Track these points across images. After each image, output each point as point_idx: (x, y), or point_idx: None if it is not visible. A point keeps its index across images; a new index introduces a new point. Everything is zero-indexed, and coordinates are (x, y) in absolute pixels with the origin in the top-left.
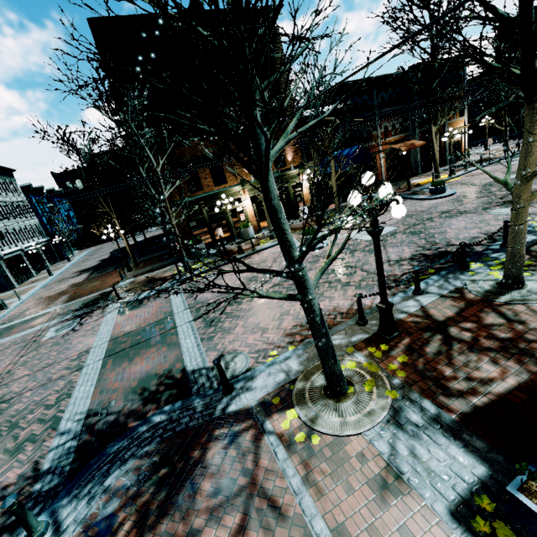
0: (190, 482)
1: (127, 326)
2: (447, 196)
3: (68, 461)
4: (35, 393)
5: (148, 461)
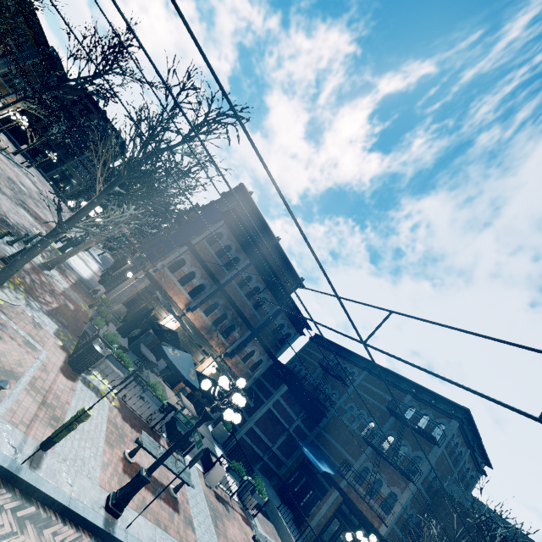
0: None
1: None
2: None
3: None
4: None
5: None
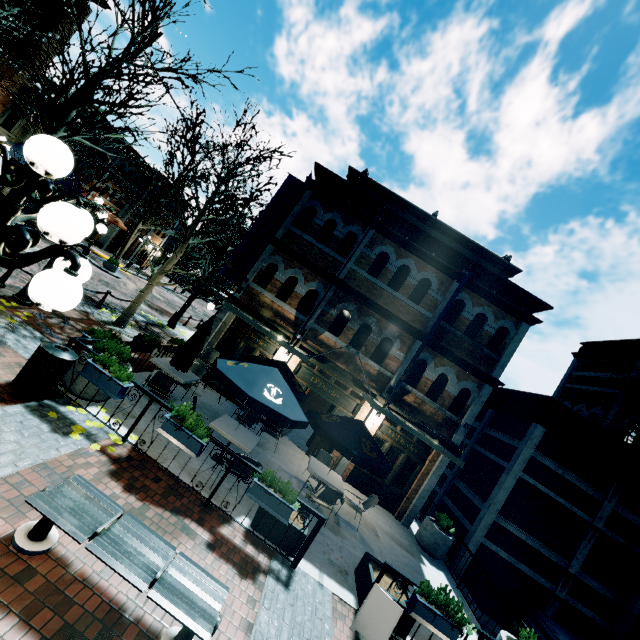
0: None
1: None
2: (114, 276)
3: None
4: None
5: None
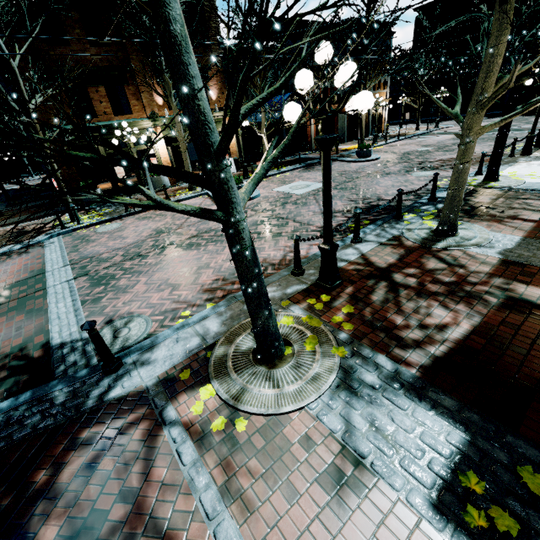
0: (18, 531)
1: None
2: (373, 160)
3: None
4: None
5: None
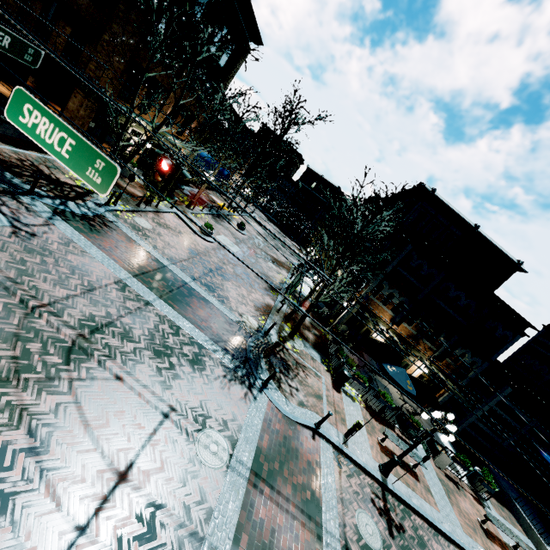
0: (285, 363)
1: (129, 262)
2: (245, 235)
3: (238, 363)
4: (137, 321)
5: (266, 360)
